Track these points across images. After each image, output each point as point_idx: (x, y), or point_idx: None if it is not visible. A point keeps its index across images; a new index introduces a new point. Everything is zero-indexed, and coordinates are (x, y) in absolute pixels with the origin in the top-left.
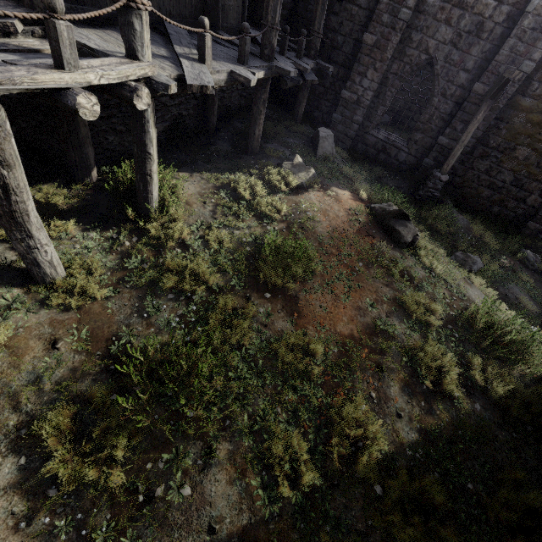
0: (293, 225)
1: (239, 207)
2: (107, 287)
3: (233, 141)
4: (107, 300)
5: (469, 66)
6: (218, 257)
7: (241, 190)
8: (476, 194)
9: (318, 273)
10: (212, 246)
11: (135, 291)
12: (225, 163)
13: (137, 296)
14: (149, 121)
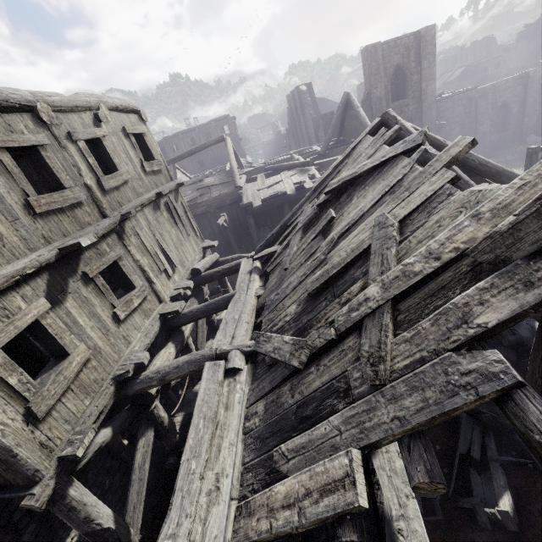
0: None
1: None
2: None
3: None
4: None
5: None
6: None
7: None
8: None
9: None
10: None
11: None
12: None
13: None
14: None
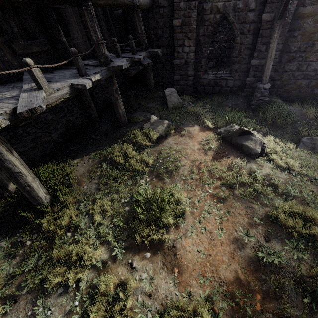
0: (160, 172)
1: (117, 172)
2: (8, 298)
3: (111, 121)
4: (5, 315)
5: (253, 7)
6: (100, 229)
7: (118, 157)
8: (296, 87)
9: (188, 213)
10: (97, 217)
11: (30, 295)
12: (106, 139)
13: (31, 301)
14: (1, 152)
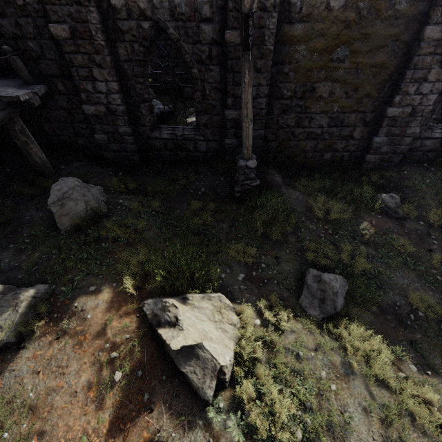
0: None
1: None
2: None
3: None
4: None
5: (206, 13)
6: None
7: None
8: (300, 150)
9: None
10: None
11: None
12: None
13: None
14: None
